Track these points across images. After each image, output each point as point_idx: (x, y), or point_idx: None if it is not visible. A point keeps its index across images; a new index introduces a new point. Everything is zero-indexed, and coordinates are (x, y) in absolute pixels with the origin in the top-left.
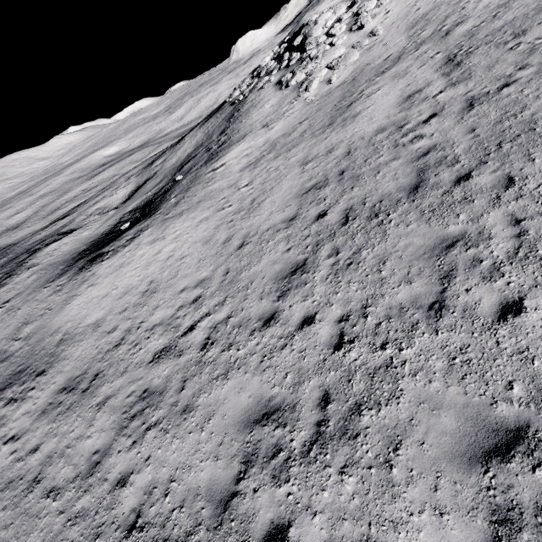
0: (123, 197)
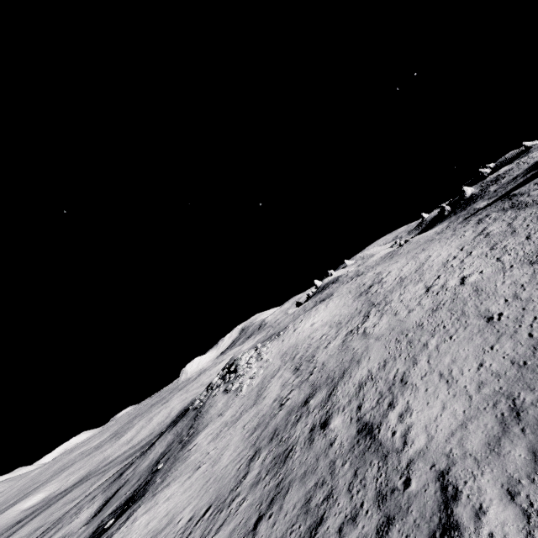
0: (87, 517)
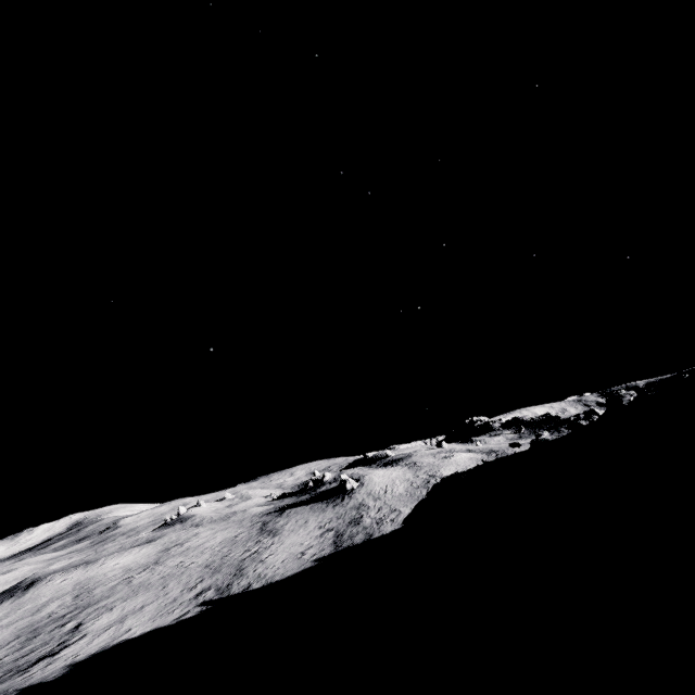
0: None
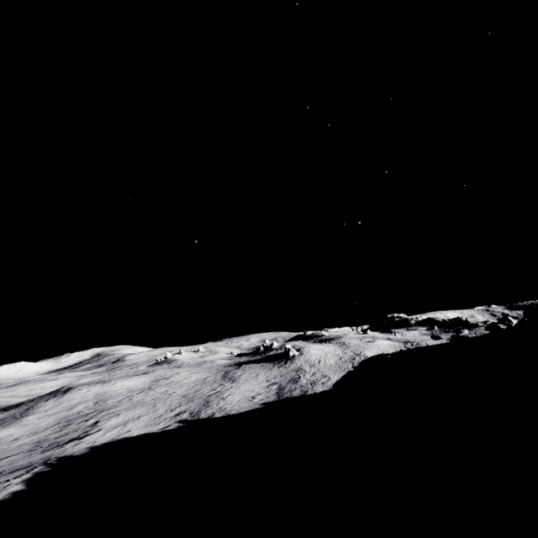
0: None
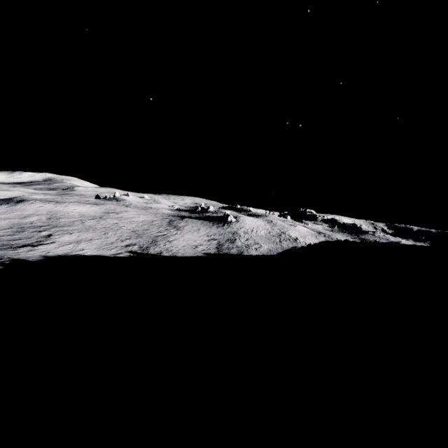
0: None
